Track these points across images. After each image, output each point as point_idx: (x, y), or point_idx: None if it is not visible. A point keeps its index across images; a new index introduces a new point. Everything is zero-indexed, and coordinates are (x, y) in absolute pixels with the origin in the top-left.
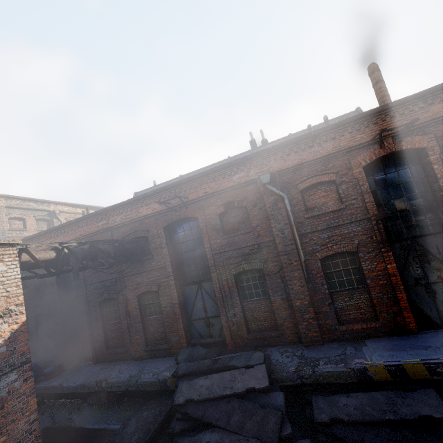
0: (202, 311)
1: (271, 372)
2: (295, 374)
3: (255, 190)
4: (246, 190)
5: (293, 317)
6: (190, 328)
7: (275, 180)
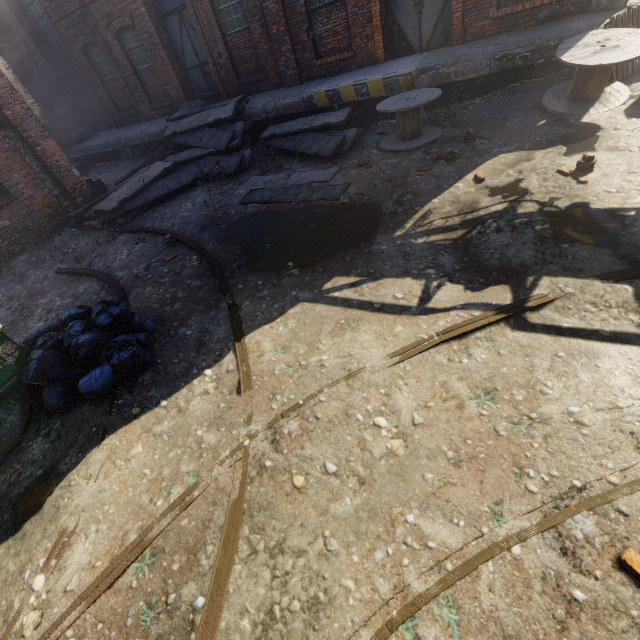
0: (194, 56)
1: (244, 110)
2: (261, 110)
3: None
4: None
5: (274, 53)
6: (188, 81)
7: None
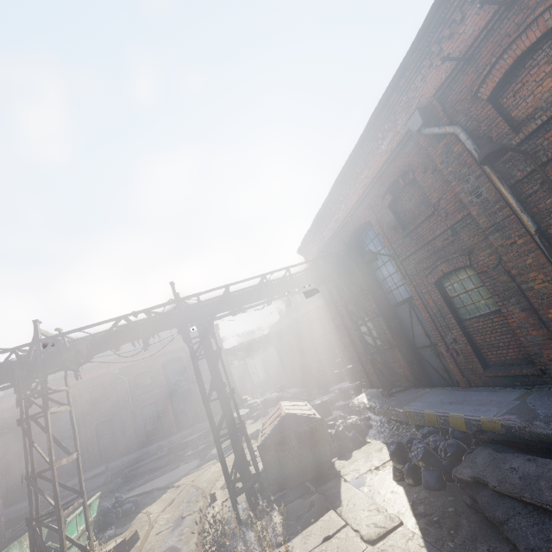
0: None
1: (109, 467)
2: (120, 464)
3: (112, 377)
4: (107, 377)
5: (126, 441)
6: (60, 469)
7: (122, 371)
